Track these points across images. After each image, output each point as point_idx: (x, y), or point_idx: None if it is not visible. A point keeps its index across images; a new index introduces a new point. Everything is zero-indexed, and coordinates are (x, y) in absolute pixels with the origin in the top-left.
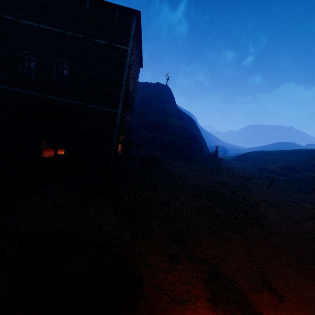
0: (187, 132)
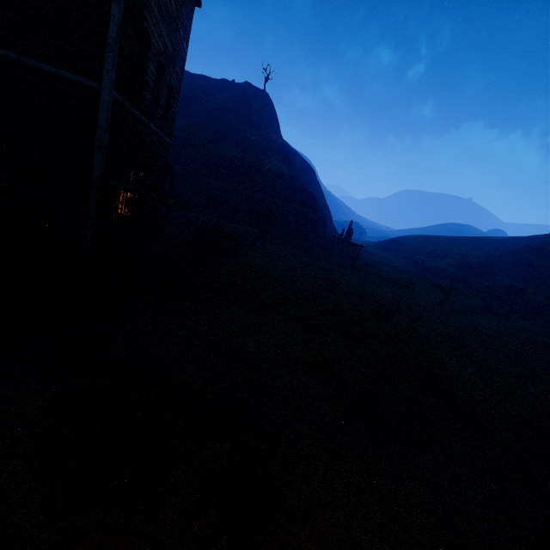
0: (298, 188)
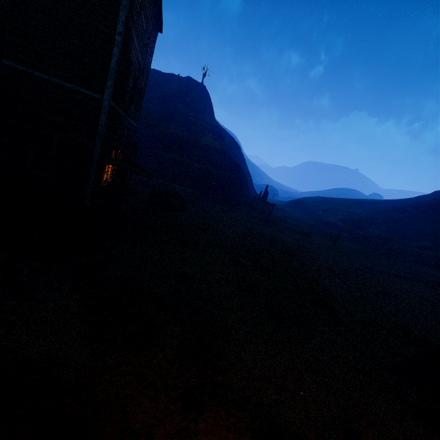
0: (227, 160)
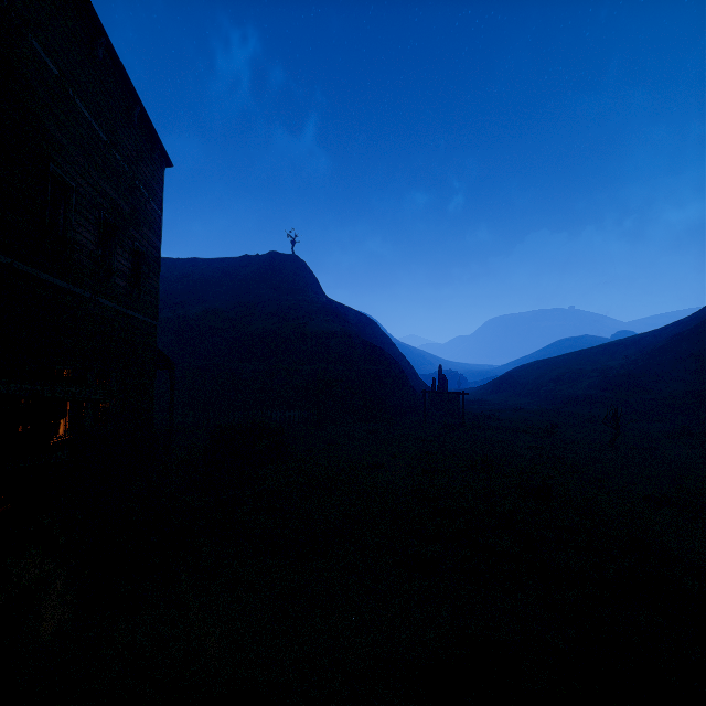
0: (358, 344)
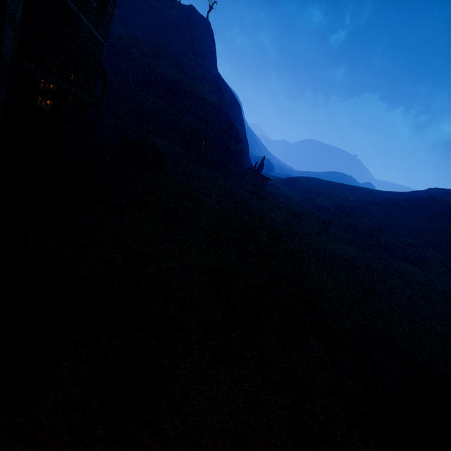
0: (224, 119)
